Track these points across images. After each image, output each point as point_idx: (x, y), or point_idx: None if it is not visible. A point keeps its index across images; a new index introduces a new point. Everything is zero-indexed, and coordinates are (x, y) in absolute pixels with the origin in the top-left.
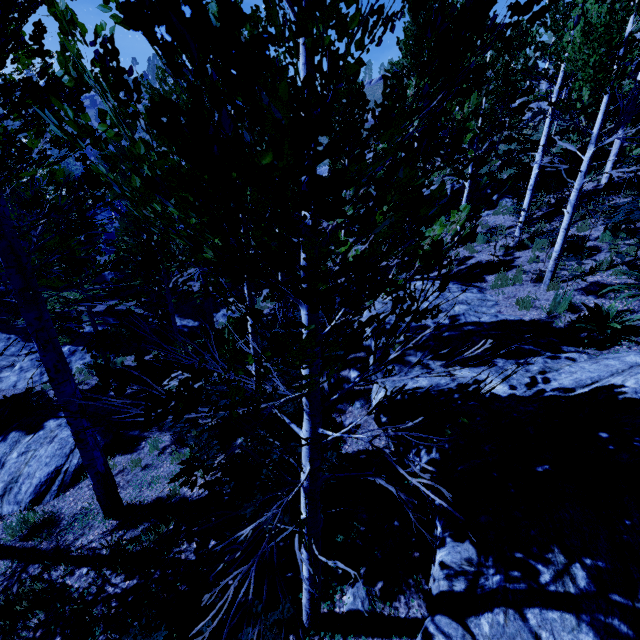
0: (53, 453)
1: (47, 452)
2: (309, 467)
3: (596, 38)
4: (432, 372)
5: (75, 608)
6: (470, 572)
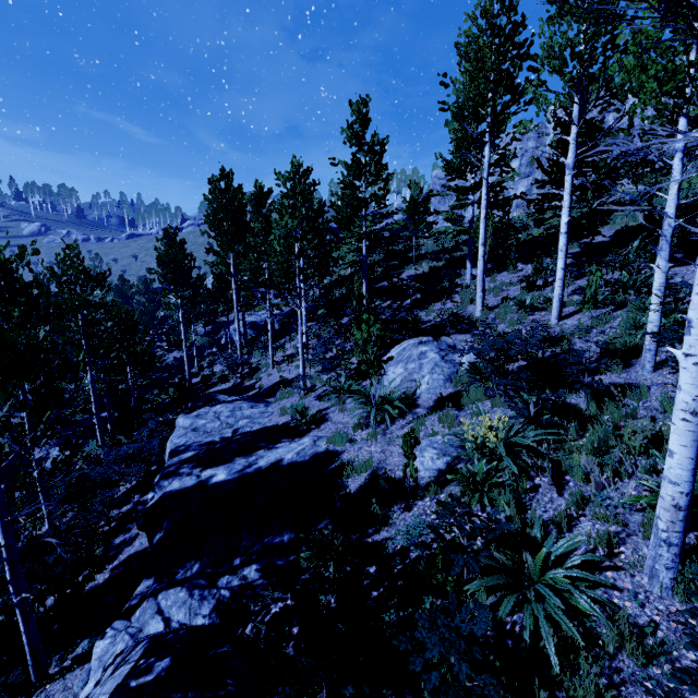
0: None
1: None
2: (4, 544)
3: (274, 257)
4: (187, 477)
5: None
6: (145, 591)
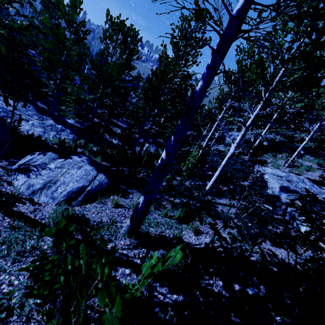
0: (81, 176)
1: (77, 173)
2: None
3: None
4: None
5: None
6: None
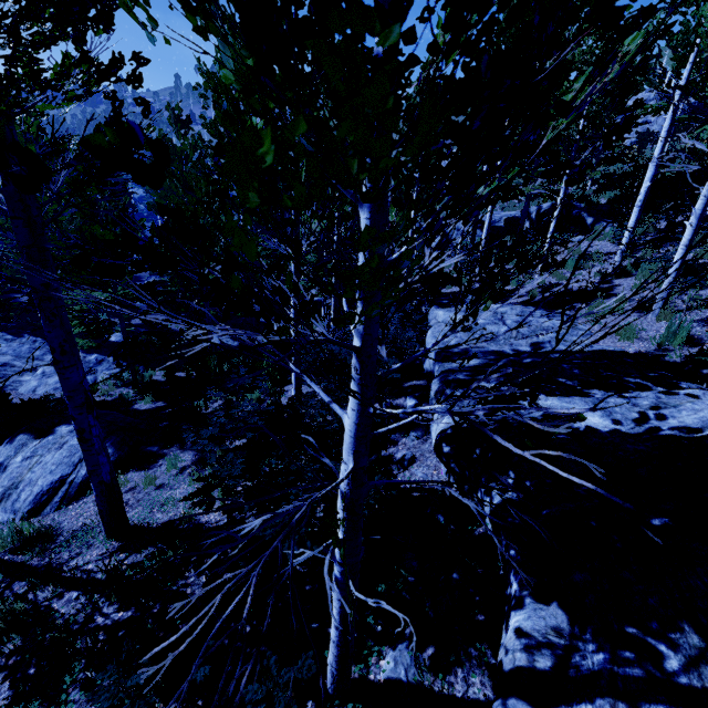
0: (60, 460)
1: (54, 459)
2: (352, 464)
3: None
4: None
5: (56, 637)
6: (559, 645)
